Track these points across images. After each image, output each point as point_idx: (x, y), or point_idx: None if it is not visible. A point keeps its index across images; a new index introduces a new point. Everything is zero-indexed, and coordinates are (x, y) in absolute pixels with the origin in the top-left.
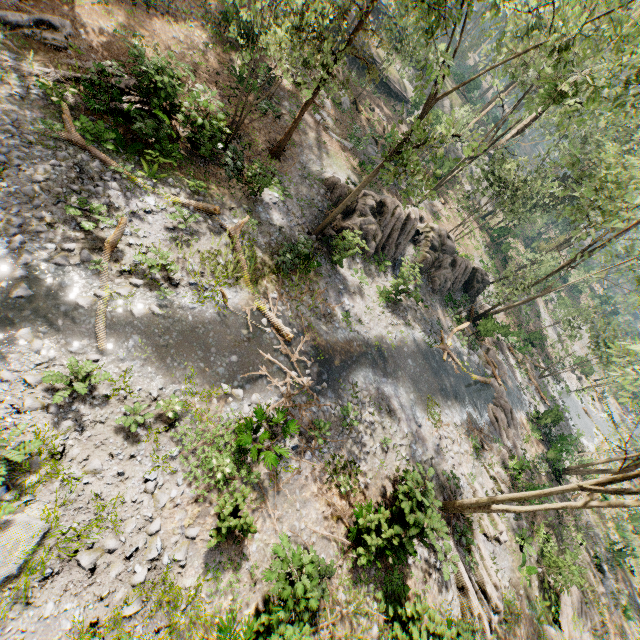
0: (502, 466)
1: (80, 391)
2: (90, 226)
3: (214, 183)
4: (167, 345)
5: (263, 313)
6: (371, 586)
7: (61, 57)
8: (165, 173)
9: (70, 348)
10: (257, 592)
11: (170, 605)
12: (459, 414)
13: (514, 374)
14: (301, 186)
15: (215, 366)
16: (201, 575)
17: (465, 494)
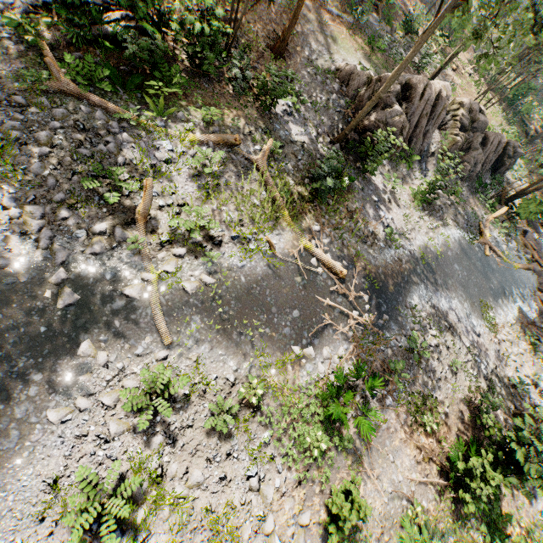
0: None
1: (162, 411)
2: (115, 199)
3: (224, 106)
4: (228, 318)
5: (310, 252)
6: (472, 520)
7: None
8: (172, 107)
9: (135, 351)
10: None
11: None
12: (510, 311)
13: None
14: (312, 86)
15: (280, 328)
16: None
17: (531, 396)
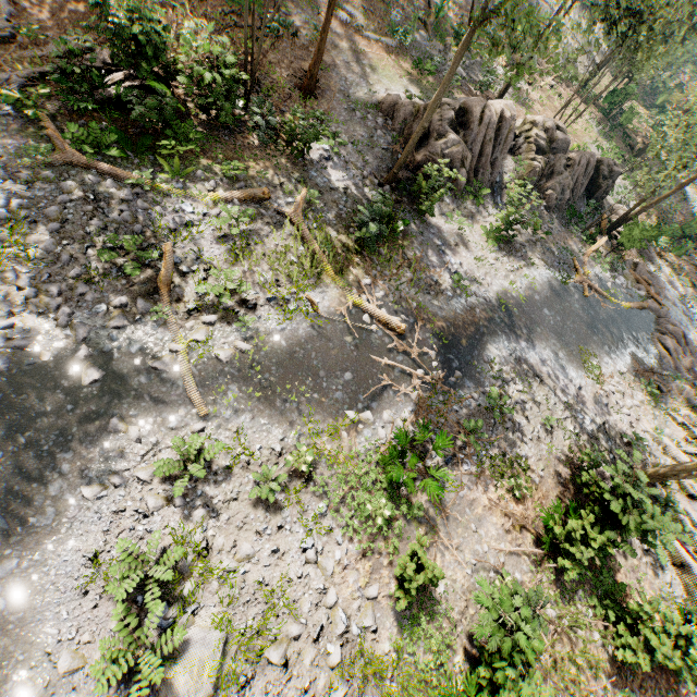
0: (687, 406)
1: (200, 477)
2: (134, 268)
3: (249, 158)
4: (270, 385)
5: (361, 308)
6: (579, 593)
7: (14, 51)
8: (190, 166)
9: (169, 424)
10: (460, 635)
11: (376, 676)
12: (621, 358)
13: (672, 286)
14: (352, 124)
15: (330, 392)
16: (397, 635)
17: (653, 454)
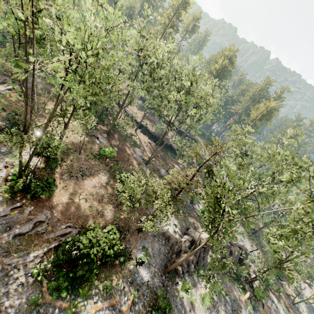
0: None
1: None
2: None
3: (114, 273)
4: None
5: None
6: None
7: (44, 236)
8: (90, 287)
9: None
10: None
11: None
12: None
13: (280, 313)
14: (153, 242)
15: None
16: None
17: None
